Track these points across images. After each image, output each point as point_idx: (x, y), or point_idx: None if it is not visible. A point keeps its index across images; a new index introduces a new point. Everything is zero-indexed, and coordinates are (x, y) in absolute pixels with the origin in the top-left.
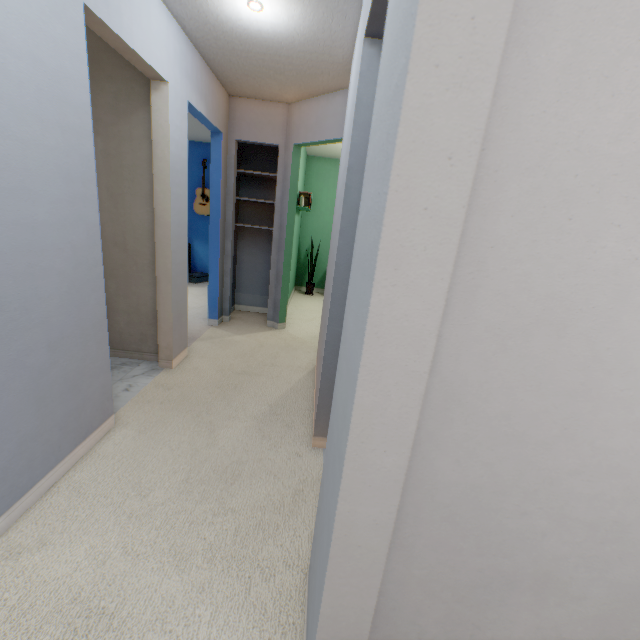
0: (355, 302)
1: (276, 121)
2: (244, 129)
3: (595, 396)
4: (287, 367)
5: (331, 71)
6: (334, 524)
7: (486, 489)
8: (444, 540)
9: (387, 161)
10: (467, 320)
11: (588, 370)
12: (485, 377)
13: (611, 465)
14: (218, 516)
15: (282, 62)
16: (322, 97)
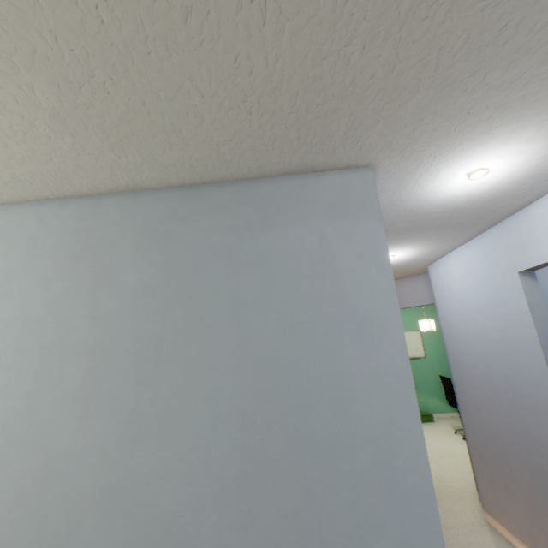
0: None
1: None
2: None
3: None
4: (462, 526)
5: (408, 271)
6: None
7: None
8: None
9: None
10: None
11: None
12: None
13: None
14: None
15: None
16: None
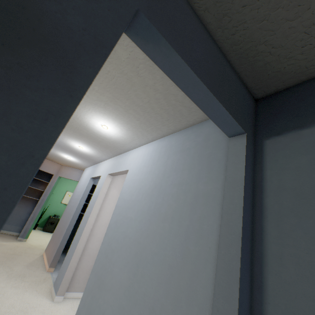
0: (84, 221)
1: (56, 168)
2: (43, 167)
3: None
4: (32, 253)
5: (79, 167)
6: (76, 248)
7: (95, 249)
8: (87, 259)
9: (92, 208)
10: (97, 224)
11: None
12: (97, 232)
13: None
14: (23, 282)
15: (68, 162)
16: (74, 168)
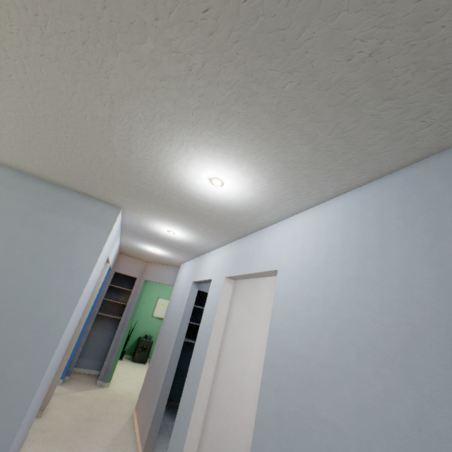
0: (194, 374)
1: (139, 267)
2: (122, 267)
3: (242, 400)
4: (116, 414)
5: (172, 263)
6: (186, 440)
7: (220, 433)
8: None
9: (206, 347)
10: (217, 379)
11: (240, 393)
12: (220, 395)
13: (247, 422)
14: None
15: (154, 256)
16: (164, 265)
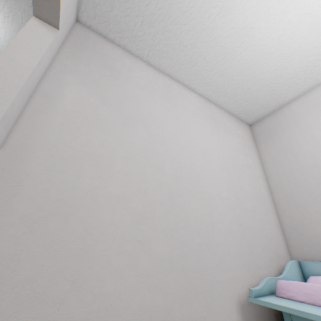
0: None
1: None
2: None
3: (90, 256)
4: None
5: None
6: None
7: None
8: None
9: None
10: (7, 212)
11: (85, 240)
12: (16, 250)
13: (107, 307)
14: None
15: None
16: None
